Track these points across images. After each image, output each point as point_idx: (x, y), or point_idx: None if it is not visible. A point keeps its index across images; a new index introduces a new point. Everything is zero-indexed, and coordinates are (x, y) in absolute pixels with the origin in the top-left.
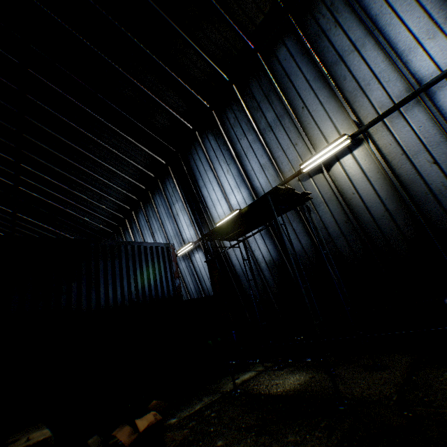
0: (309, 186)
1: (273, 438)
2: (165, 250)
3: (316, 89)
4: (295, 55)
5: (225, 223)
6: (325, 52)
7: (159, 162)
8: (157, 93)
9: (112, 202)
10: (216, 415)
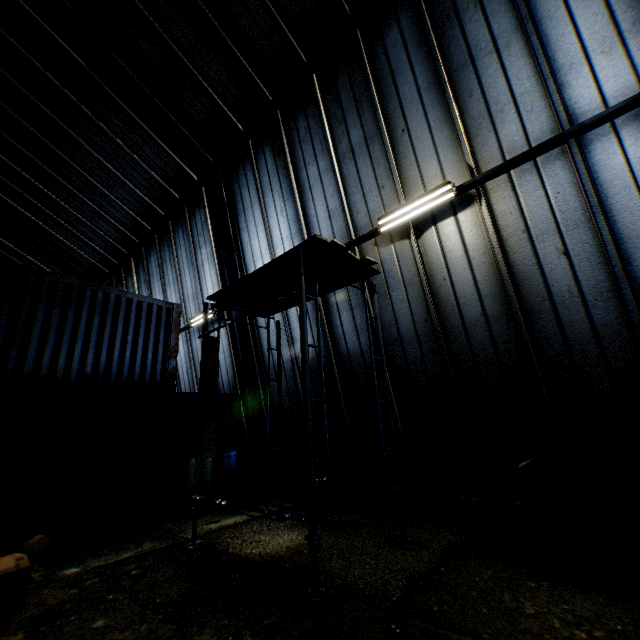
0: (388, 255)
1: (178, 632)
2: (165, 312)
3: (427, 103)
4: (410, 43)
5: (240, 283)
6: (452, 45)
7: (189, 177)
8: (195, 59)
9: (113, 227)
10: (136, 575)
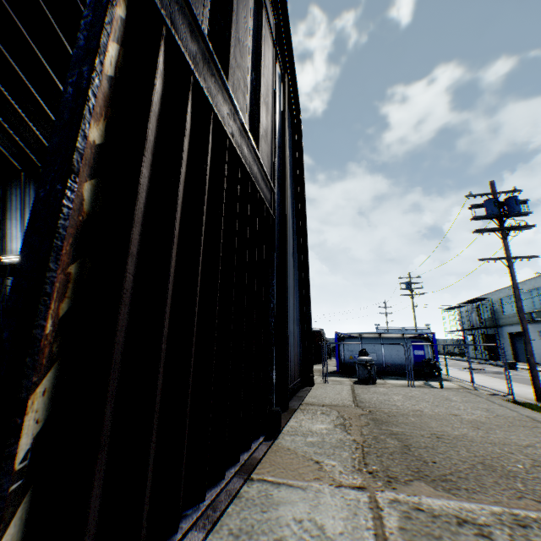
0: None
1: None
2: None
3: None
4: None
5: None
6: None
7: None
8: None
9: None
10: None
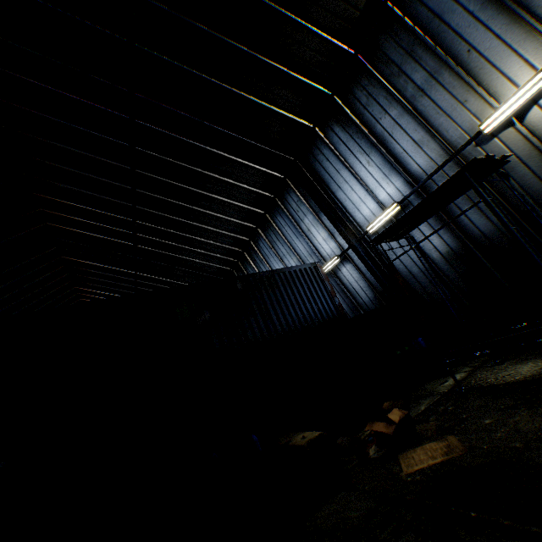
0: (493, 148)
1: None
2: (314, 270)
3: (485, 20)
4: None
5: (401, 220)
6: None
7: (275, 177)
8: (267, 98)
9: (228, 237)
10: (455, 408)
